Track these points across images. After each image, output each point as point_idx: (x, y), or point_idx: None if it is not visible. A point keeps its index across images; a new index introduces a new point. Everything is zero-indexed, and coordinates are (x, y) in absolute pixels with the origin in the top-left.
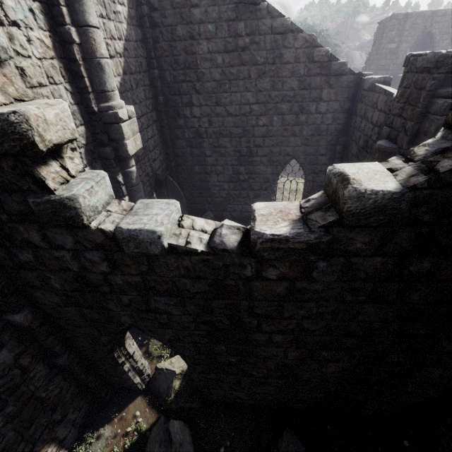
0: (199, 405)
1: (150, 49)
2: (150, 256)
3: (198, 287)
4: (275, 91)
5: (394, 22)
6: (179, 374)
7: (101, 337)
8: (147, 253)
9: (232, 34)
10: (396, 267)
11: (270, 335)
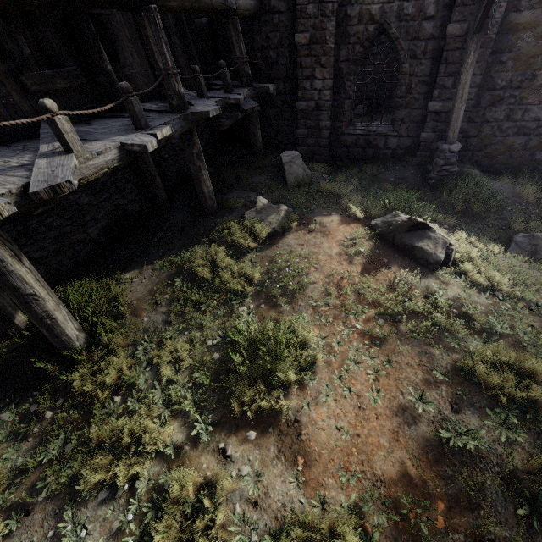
0: None
1: None
2: None
3: None
4: None
5: None
6: None
7: None
8: None
9: None
10: None
11: None
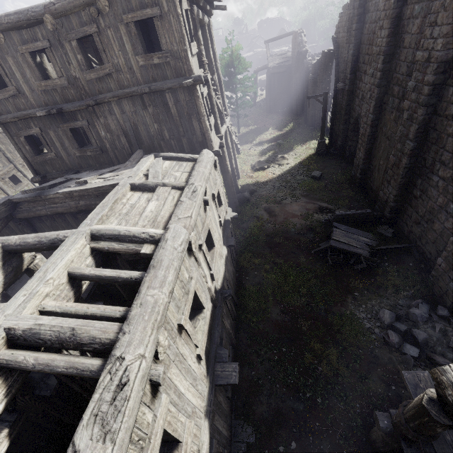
0: None
1: None
2: None
3: None
4: None
5: None
6: None
7: None
8: None
9: None
10: None
11: None
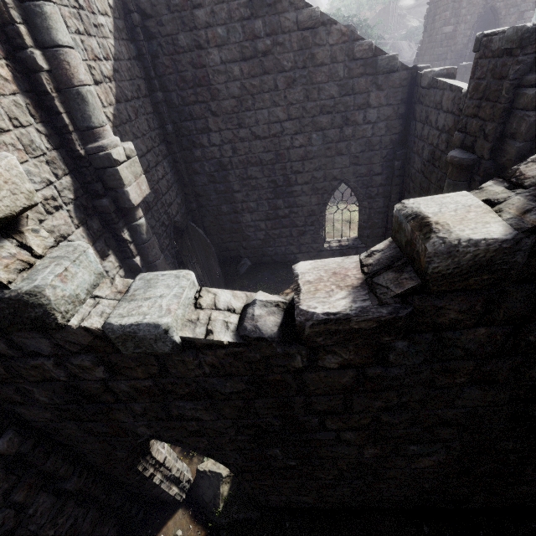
0: (256, 514)
1: (149, 68)
2: (159, 355)
3: (231, 386)
4: (311, 102)
5: (447, 0)
6: (226, 477)
7: (116, 451)
8: (153, 353)
9: (248, 36)
10: (508, 338)
11: (338, 432)
